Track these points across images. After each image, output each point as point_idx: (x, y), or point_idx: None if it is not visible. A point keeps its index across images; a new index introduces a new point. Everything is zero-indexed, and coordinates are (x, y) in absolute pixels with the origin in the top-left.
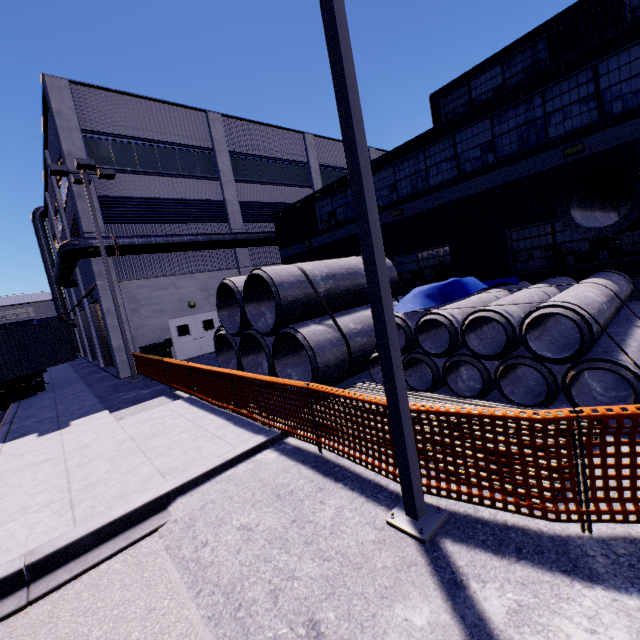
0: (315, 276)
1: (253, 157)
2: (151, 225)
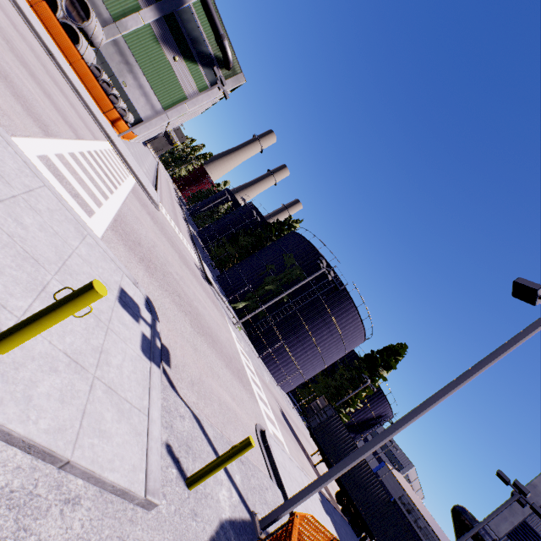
0: None
1: None
2: None
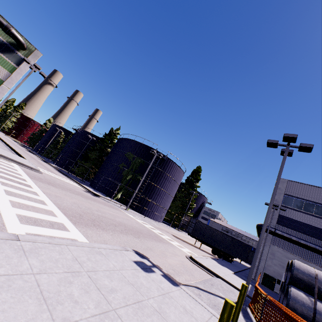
0: None
1: None
2: (296, 231)
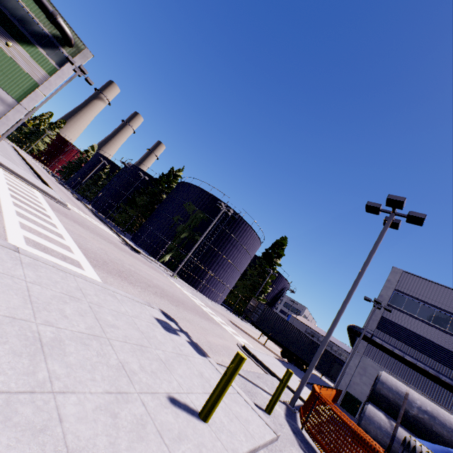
0: (414, 401)
1: None
2: (402, 343)
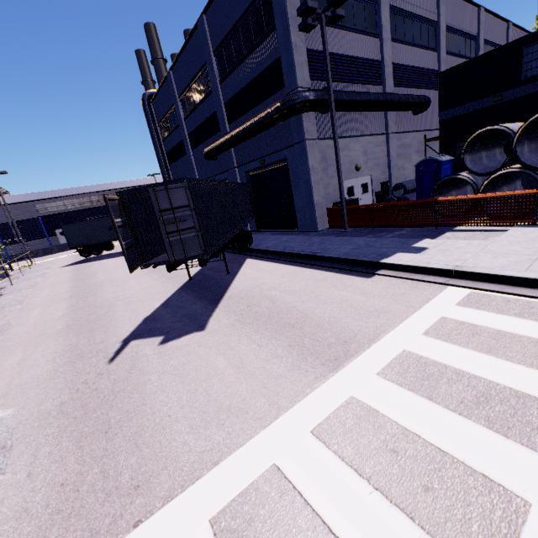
0: None
1: (402, 12)
2: (335, 84)
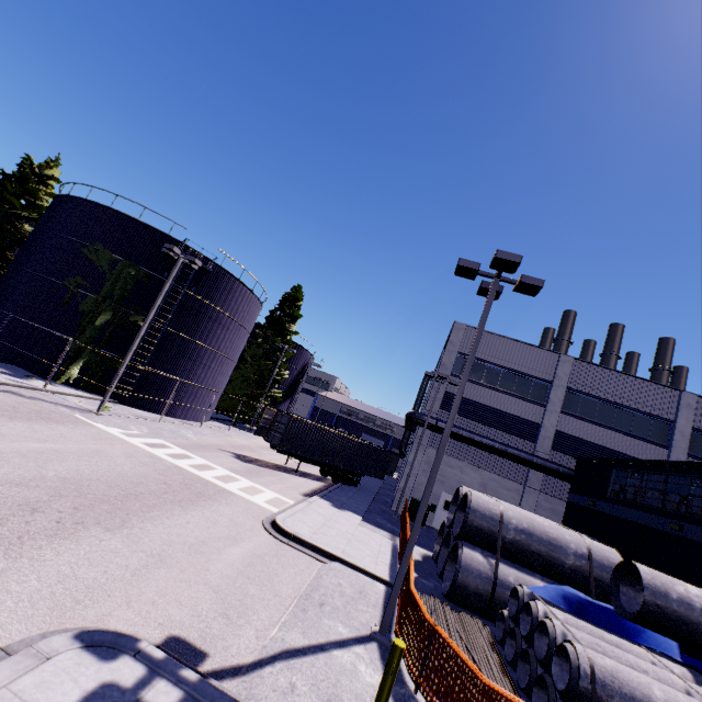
0: (510, 522)
1: (594, 397)
2: (468, 420)
